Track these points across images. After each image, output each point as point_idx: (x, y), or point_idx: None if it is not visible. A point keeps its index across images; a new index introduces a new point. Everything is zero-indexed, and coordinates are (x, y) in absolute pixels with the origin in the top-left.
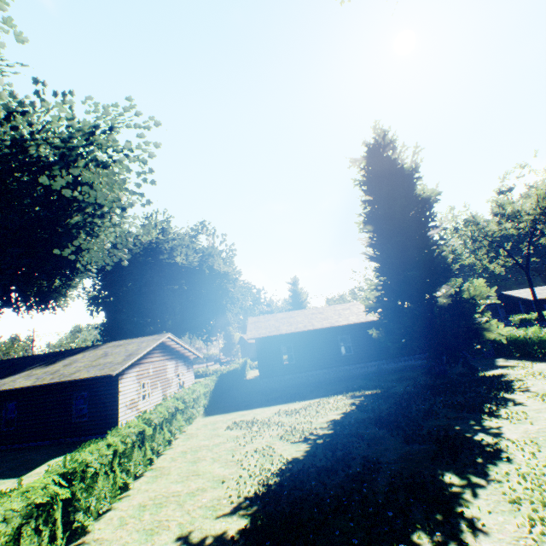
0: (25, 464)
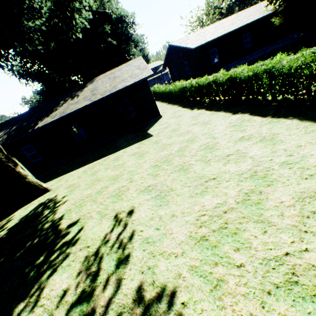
0: (133, 139)
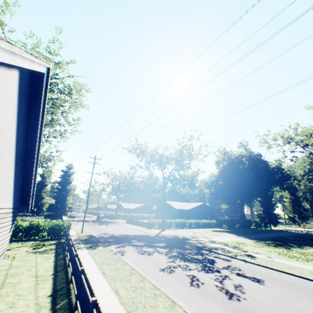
0: None
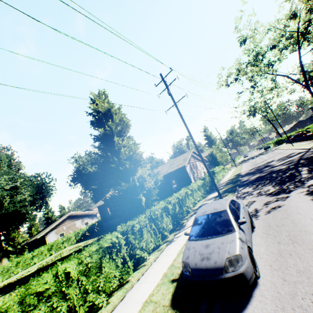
0: None
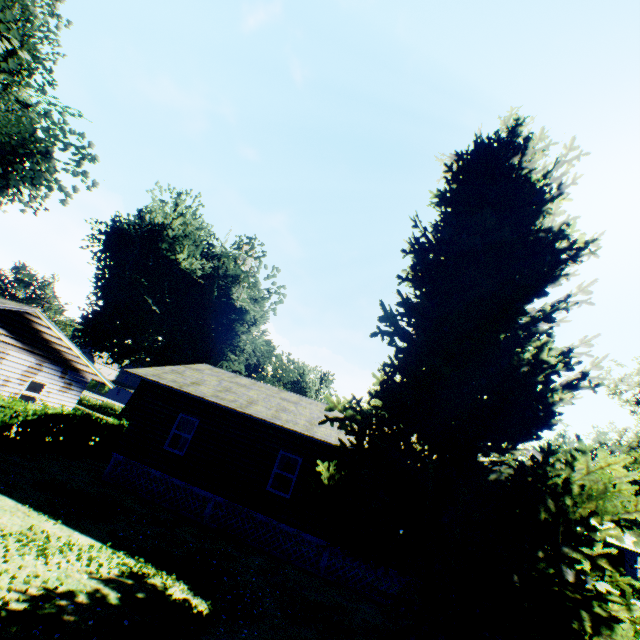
0: None
